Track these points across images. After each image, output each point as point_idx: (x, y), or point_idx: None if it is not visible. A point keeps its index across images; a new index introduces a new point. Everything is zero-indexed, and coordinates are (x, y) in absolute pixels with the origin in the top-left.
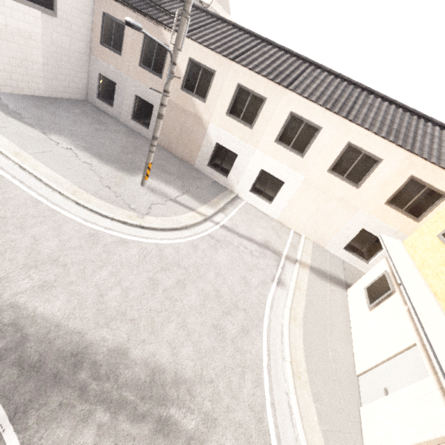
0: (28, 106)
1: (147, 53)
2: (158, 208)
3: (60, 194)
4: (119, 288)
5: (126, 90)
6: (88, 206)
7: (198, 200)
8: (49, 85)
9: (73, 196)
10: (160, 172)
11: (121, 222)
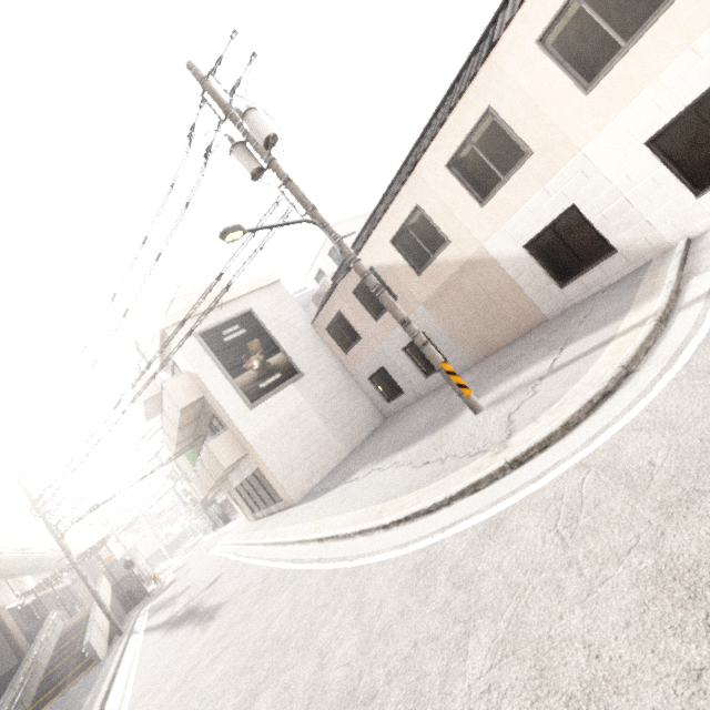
0: (333, 475)
1: (368, 302)
2: (527, 407)
3: (361, 535)
4: (552, 703)
5: (393, 358)
6: (399, 515)
7: (602, 325)
8: (343, 439)
9: (375, 521)
10: (498, 375)
11: (465, 492)
